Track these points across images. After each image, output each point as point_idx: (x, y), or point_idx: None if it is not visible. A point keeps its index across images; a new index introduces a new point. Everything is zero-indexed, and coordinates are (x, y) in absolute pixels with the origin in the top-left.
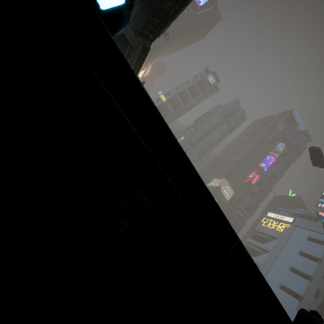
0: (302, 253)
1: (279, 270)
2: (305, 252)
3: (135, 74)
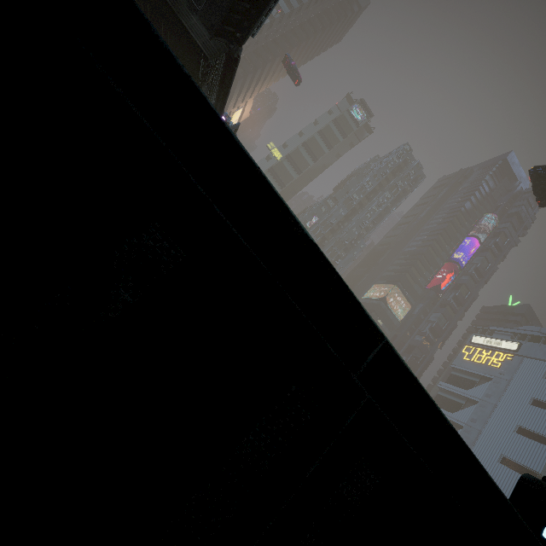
0: (538, 402)
1: (498, 433)
2: (541, 399)
3: (137, 7)
